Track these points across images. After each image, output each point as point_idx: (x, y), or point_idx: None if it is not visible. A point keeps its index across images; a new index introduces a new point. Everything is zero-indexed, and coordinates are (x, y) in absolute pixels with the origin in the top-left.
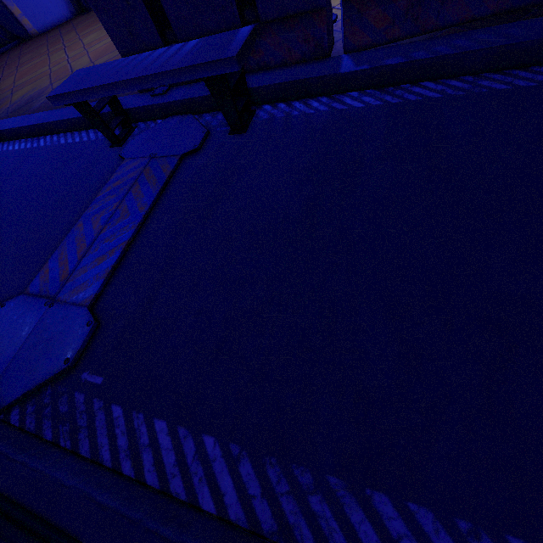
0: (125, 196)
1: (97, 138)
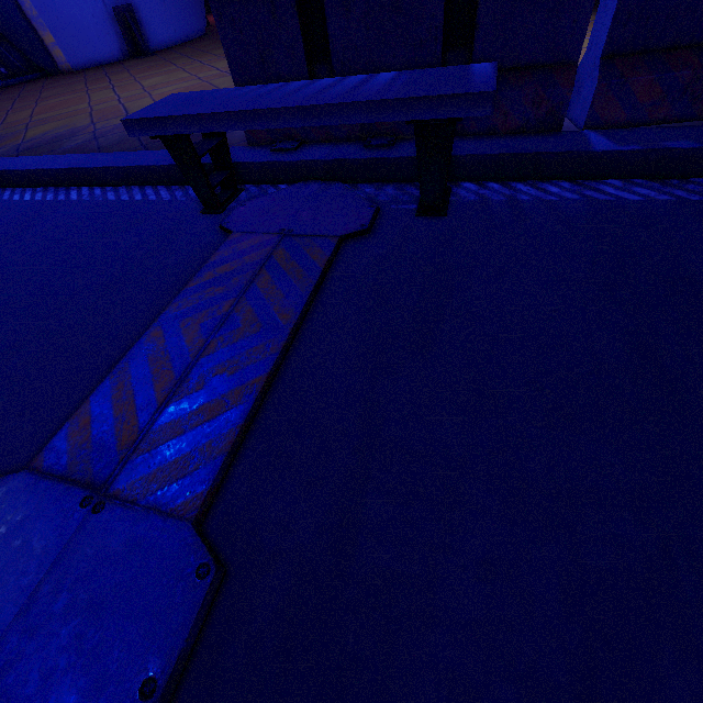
0: (246, 291)
1: (175, 199)
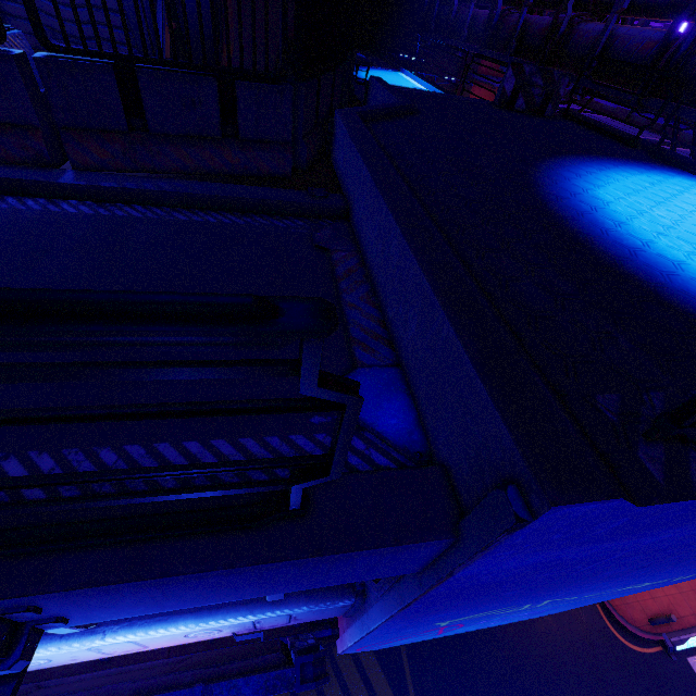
0: None
1: None
